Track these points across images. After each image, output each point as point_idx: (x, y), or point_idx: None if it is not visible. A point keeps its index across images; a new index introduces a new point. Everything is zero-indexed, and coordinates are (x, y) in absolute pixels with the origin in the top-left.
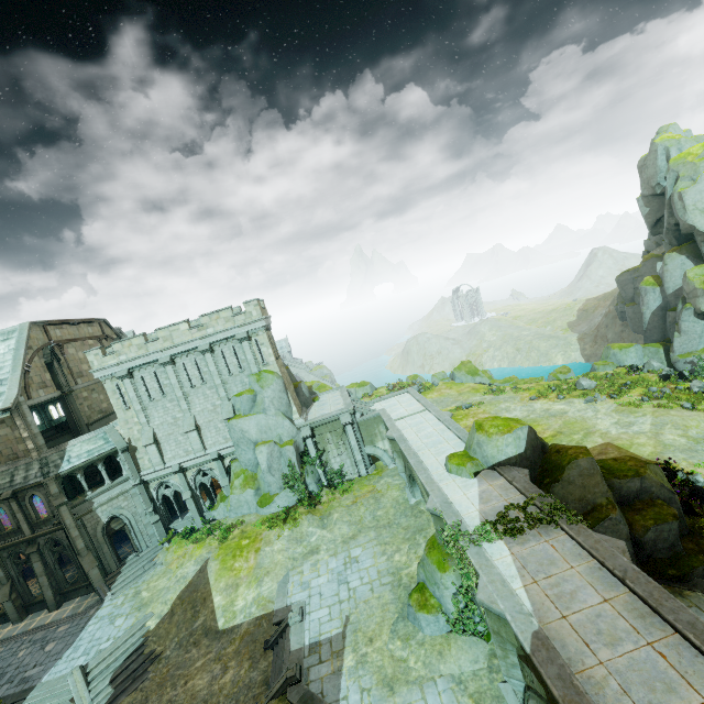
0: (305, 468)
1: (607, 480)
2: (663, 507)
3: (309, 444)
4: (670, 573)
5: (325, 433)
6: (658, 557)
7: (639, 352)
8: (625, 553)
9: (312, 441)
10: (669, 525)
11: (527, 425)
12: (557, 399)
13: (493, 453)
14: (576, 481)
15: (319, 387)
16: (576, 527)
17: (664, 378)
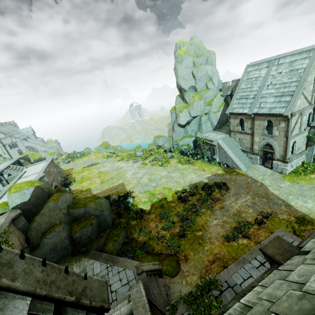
0: None
1: (68, 210)
2: (91, 220)
3: None
4: (82, 250)
5: None
6: (83, 242)
7: (164, 139)
8: None
9: None
10: (87, 228)
11: (36, 185)
12: (125, 161)
13: (11, 203)
14: (47, 214)
15: (32, 155)
16: None
17: (164, 151)
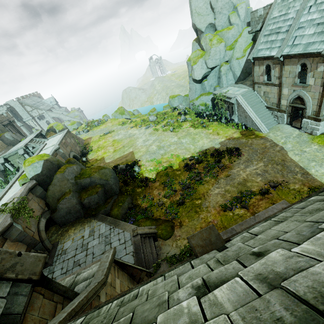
0: (8, 176)
1: (75, 180)
2: (96, 188)
3: (7, 166)
4: (92, 213)
5: (15, 159)
6: (92, 207)
7: (180, 99)
8: (3, 228)
9: (9, 164)
10: (94, 196)
11: (44, 159)
12: (138, 127)
13: (27, 175)
14: (57, 184)
15: (57, 126)
16: (8, 214)
17: (178, 114)
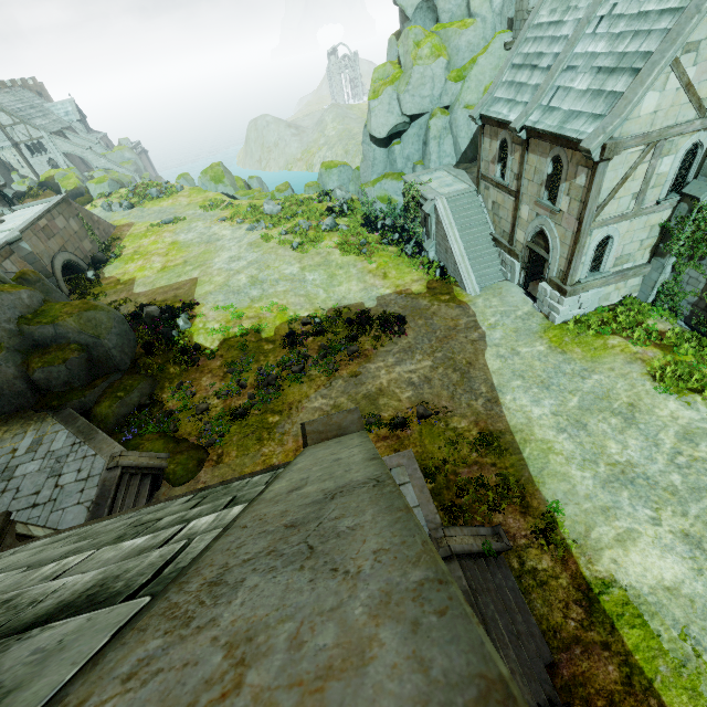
0: None
1: (19, 325)
2: (67, 352)
3: None
4: (53, 404)
5: None
6: (56, 391)
7: (345, 175)
8: None
9: None
10: (57, 368)
11: None
12: (236, 223)
13: None
14: None
15: (64, 178)
16: None
17: (326, 211)
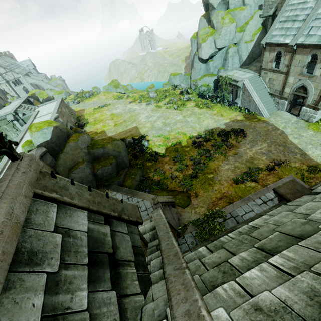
0: None
1: (88, 150)
2: (110, 160)
3: None
4: (105, 184)
5: (2, 126)
6: (105, 178)
7: (181, 78)
8: None
9: None
10: (108, 167)
11: (54, 126)
12: (138, 103)
13: (34, 141)
14: (70, 152)
15: (40, 94)
16: None
17: (180, 93)
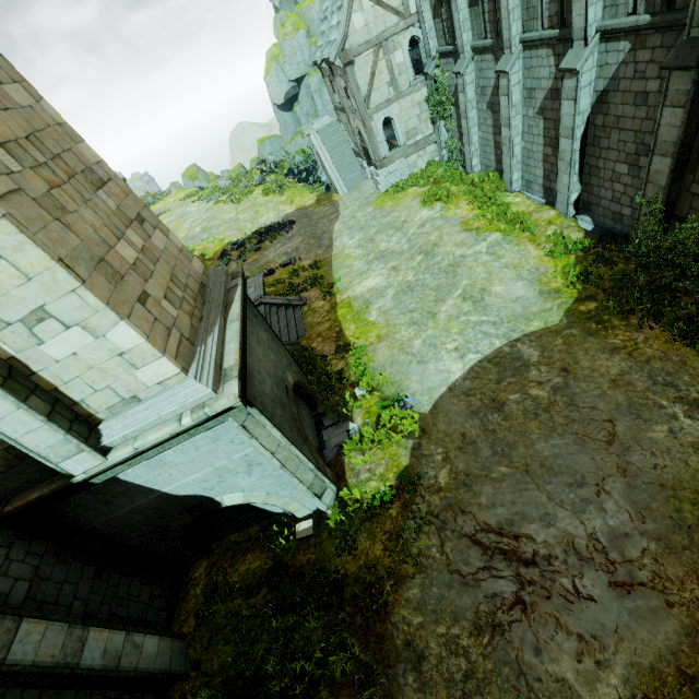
0: None
1: None
2: None
3: None
4: None
5: None
6: None
7: (276, 144)
8: None
9: None
10: None
11: None
12: (201, 201)
13: None
14: None
15: None
16: None
17: (260, 173)
